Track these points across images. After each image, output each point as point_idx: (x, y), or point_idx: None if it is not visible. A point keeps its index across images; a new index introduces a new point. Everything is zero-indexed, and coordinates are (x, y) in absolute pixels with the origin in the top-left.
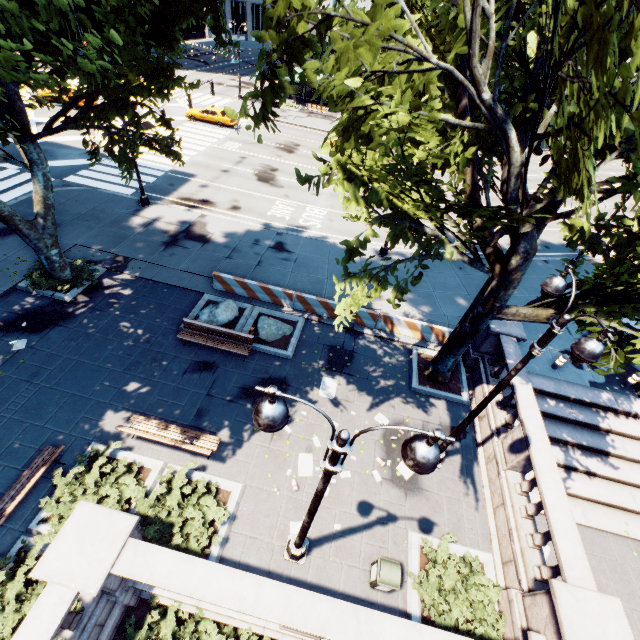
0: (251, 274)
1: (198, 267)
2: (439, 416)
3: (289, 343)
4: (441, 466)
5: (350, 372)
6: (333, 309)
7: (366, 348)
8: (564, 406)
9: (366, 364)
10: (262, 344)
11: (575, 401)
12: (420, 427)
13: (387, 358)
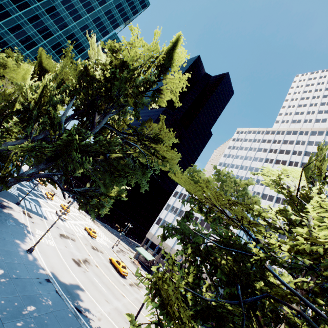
0: None
1: None
2: None
3: None
4: None
5: None
6: None
7: None
8: None
9: None
10: None
11: None
12: None
13: None
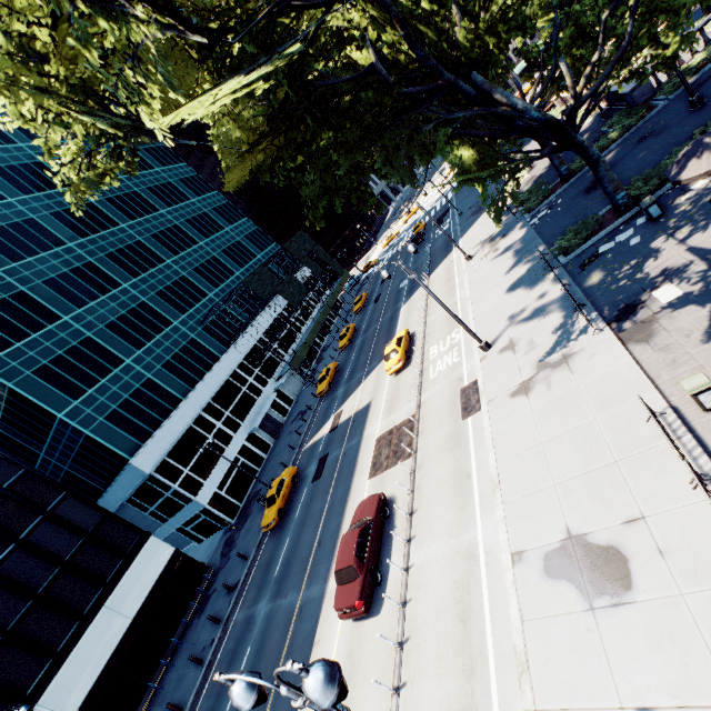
0: None
1: None
2: None
3: None
4: None
5: None
6: None
7: None
8: None
9: None
10: None
11: None
12: None
13: None
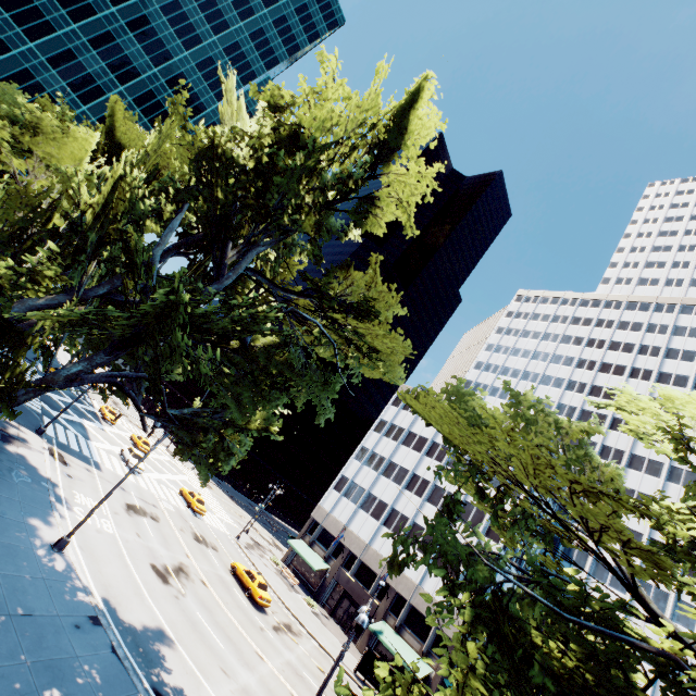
0: None
1: None
2: None
3: None
4: None
5: None
6: None
7: None
8: None
9: None
10: None
11: None
12: None
13: None
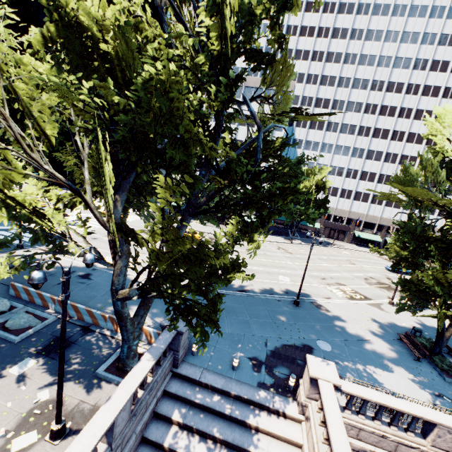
0: (47, 288)
1: (13, 281)
2: (100, 398)
3: (26, 331)
4: (58, 442)
5: (55, 356)
6: (80, 311)
7: (86, 341)
8: (226, 402)
9: (75, 352)
10: (3, 330)
11: (238, 398)
12: (73, 405)
13: (97, 349)
